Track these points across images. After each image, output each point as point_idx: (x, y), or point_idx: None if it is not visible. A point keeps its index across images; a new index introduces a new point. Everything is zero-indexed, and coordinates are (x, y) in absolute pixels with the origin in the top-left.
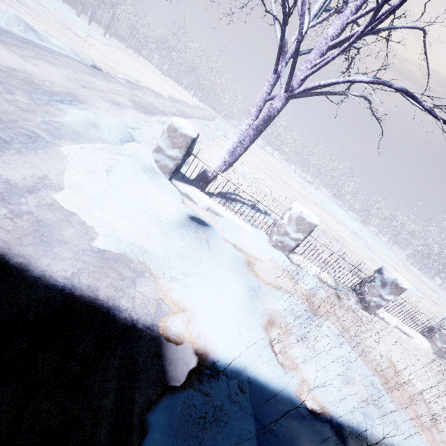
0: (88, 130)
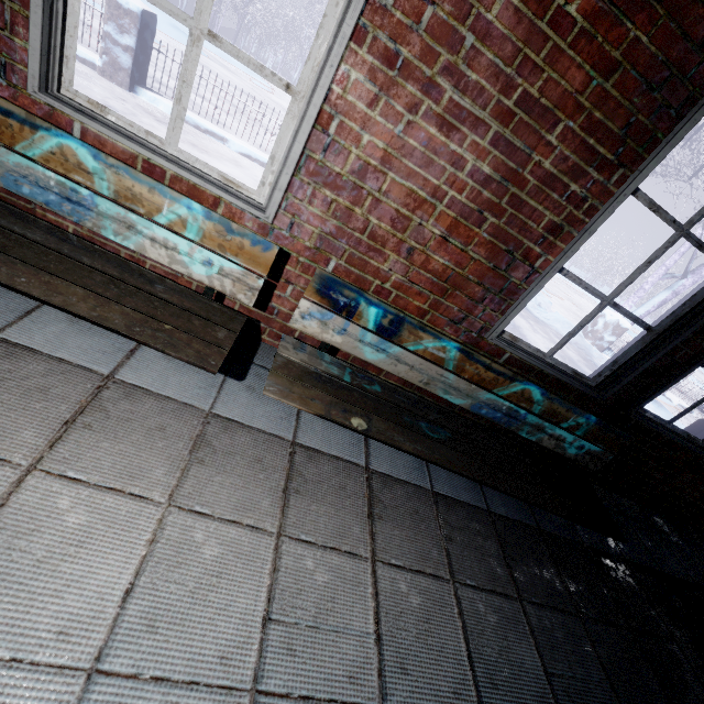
0: (584, 342)
